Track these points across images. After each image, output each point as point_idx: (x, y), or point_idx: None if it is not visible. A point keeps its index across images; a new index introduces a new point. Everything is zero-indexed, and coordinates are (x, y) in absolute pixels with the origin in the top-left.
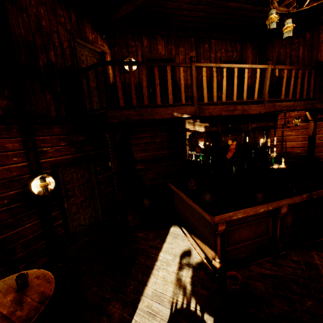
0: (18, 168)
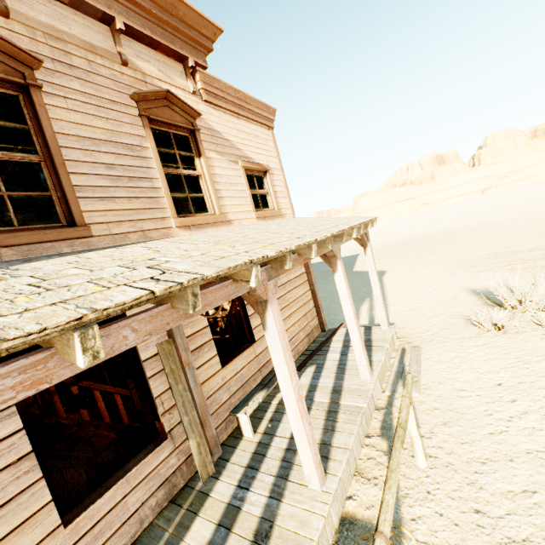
0: None
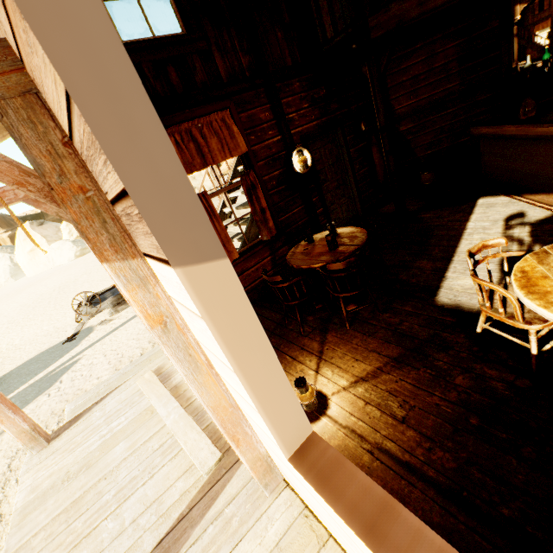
0: (275, 144)
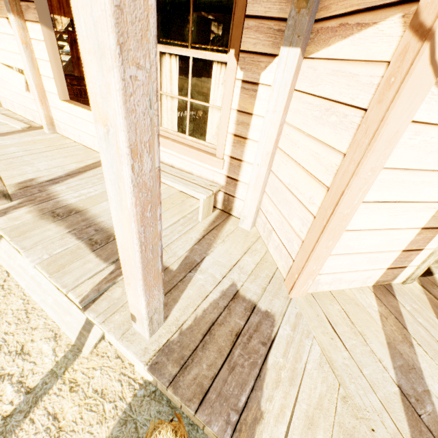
0: None
